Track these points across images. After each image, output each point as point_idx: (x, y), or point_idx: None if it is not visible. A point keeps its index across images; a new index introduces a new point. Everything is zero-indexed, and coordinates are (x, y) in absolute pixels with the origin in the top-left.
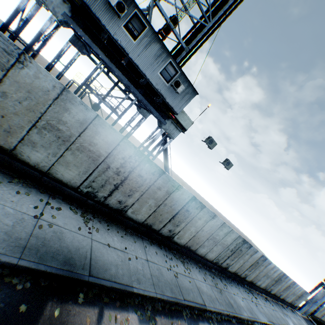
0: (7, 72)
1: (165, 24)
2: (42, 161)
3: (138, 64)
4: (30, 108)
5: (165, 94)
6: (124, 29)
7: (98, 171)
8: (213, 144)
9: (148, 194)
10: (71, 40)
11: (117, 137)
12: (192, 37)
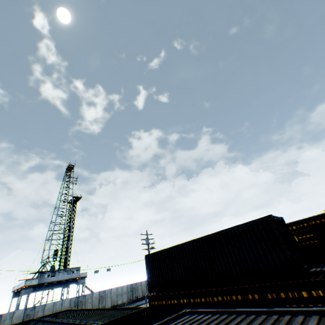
0: (44, 309)
1: (55, 255)
2: None
3: (60, 279)
4: (50, 311)
5: (72, 276)
6: (51, 277)
7: None
8: (98, 271)
9: (86, 303)
10: (14, 296)
11: (69, 298)
12: (66, 249)
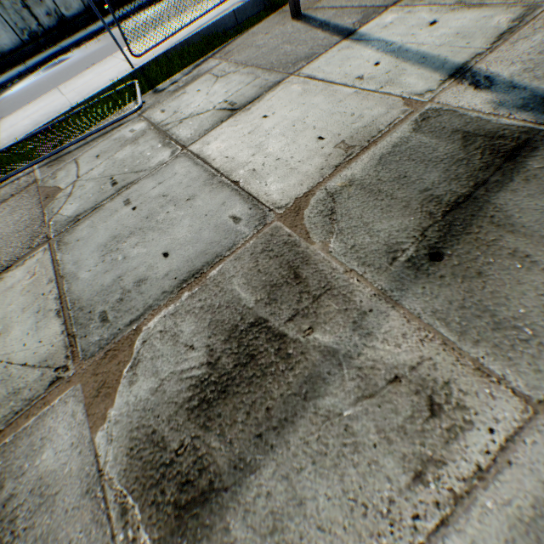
0: None
1: None
2: None
3: None
4: None
5: None
6: None
7: (5, 15)
8: None
9: None
10: None
11: None
12: None
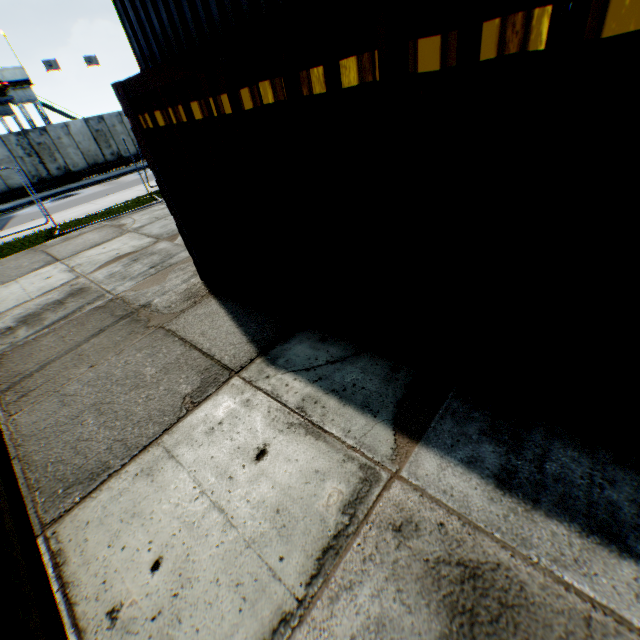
0: None
1: None
2: (2, 187)
3: None
4: None
5: None
6: None
7: (24, 166)
8: (56, 65)
9: (62, 149)
10: None
11: None
12: None
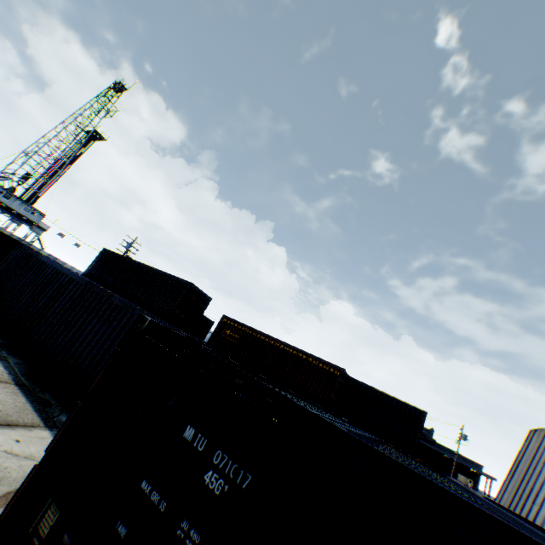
0: None
1: (24, 178)
2: None
3: (13, 207)
4: None
5: (29, 217)
6: (4, 197)
7: None
8: (64, 236)
9: None
10: None
11: (11, 233)
12: (43, 184)
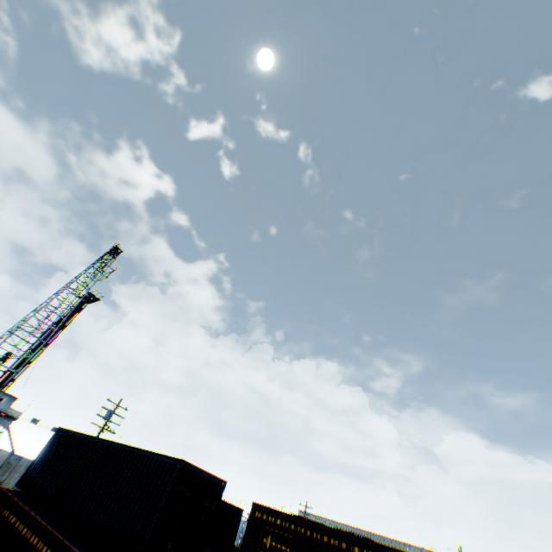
0: None
1: (2, 359)
2: None
3: None
4: None
5: None
6: None
7: None
8: (38, 421)
9: None
10: None
11: None
12: (24, 361)
